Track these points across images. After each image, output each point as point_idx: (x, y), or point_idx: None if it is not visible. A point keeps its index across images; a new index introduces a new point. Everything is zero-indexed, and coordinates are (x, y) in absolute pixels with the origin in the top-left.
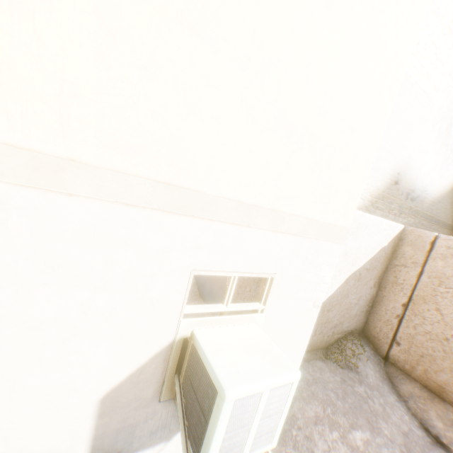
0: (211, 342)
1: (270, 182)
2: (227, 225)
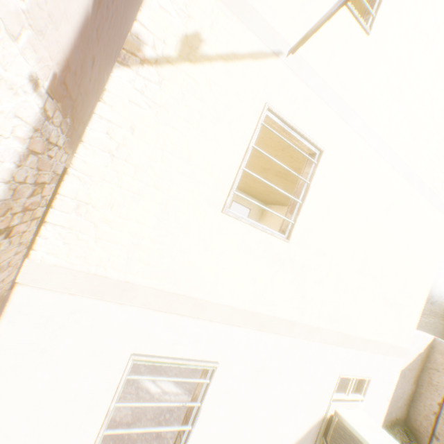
0: (349, 418)
1: (375, 327)
2: (356, 350)
